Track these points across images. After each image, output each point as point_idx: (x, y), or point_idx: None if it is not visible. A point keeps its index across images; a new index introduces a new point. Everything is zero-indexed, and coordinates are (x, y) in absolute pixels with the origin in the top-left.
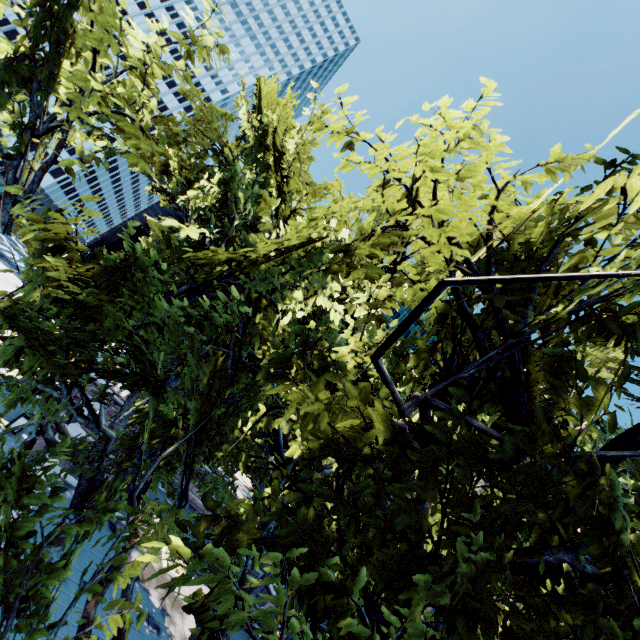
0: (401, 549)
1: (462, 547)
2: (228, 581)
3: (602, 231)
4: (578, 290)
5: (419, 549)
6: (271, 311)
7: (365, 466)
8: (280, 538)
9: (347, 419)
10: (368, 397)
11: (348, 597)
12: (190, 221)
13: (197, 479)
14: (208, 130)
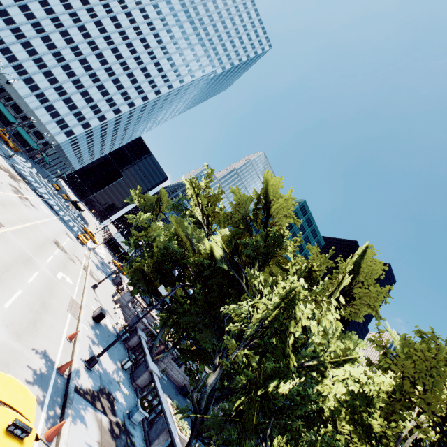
0: None
1: None
2: None
3: None
4: None
5: None
6: None
7: None
8: None
9: None
10: None
11: None
12: (208, 235)
13: (174, 362)
14: (241, 209)
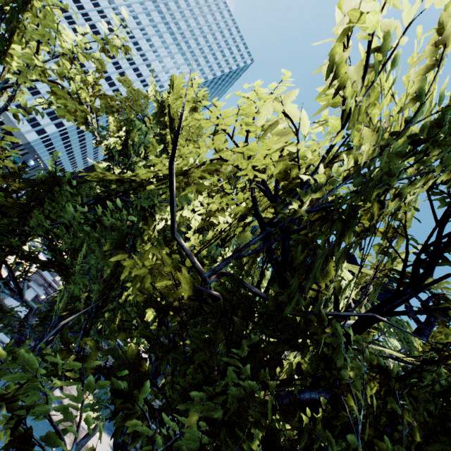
0: (198, 380)
1: (232, 375)
2: (36, 379)
3: (290, 145)
4: (302, 193)
5: (211, 380)
6: (150, 220)
7: (174, 316)
8: (113, 369)
9: (163, 281)
10: (178, 266)
11: (160, 416)
12: (121, 165)
13: None
14: (135, 105)
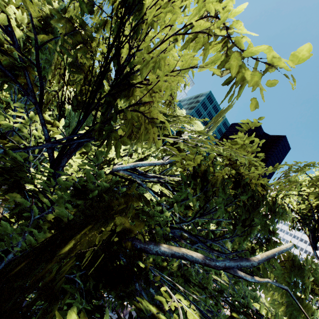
0: None
1: None
2: None
3: None
4: None
5: None
6: None
7: None
8: None
9: None
10: None
11: None
12: None
13: None
14: None
